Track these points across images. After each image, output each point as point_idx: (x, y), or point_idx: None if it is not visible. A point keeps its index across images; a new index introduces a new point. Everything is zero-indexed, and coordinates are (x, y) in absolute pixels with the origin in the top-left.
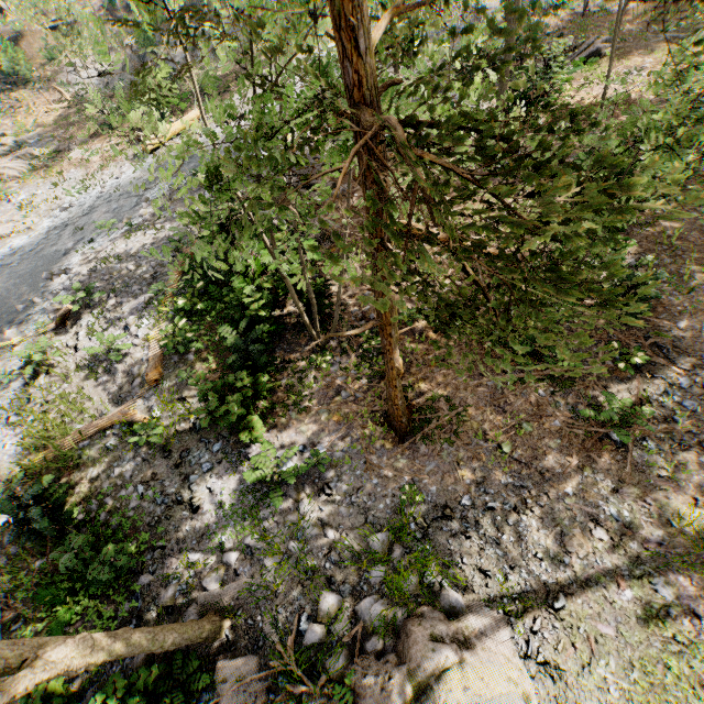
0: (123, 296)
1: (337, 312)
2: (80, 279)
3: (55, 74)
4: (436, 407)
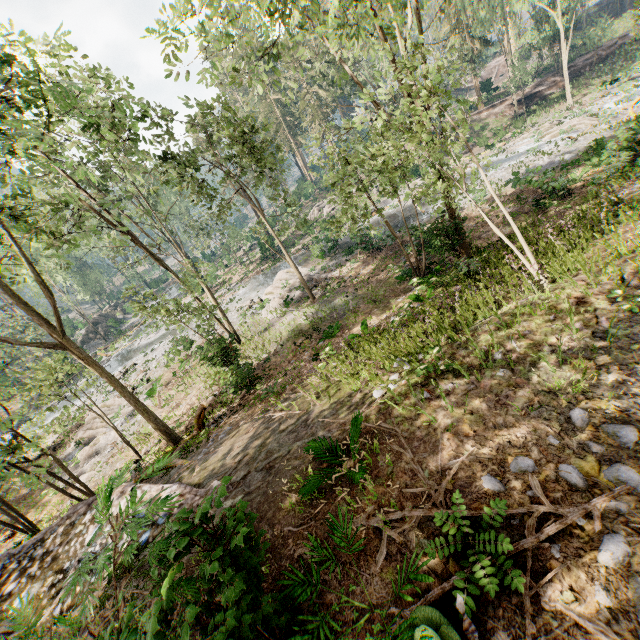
0: None
1: None
2: None
3: None
4: None
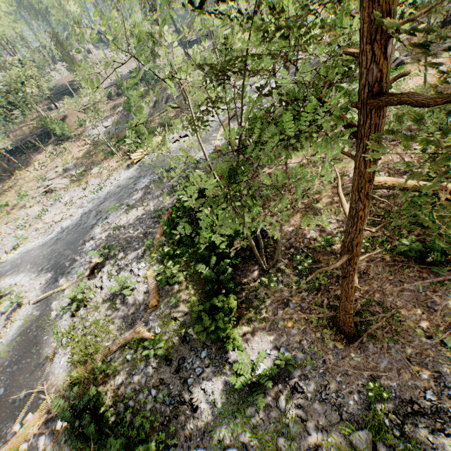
0: (128, 250)
1: (279, 246)
2: (101, 242)
3: (82, 132)
4: (370, 310)
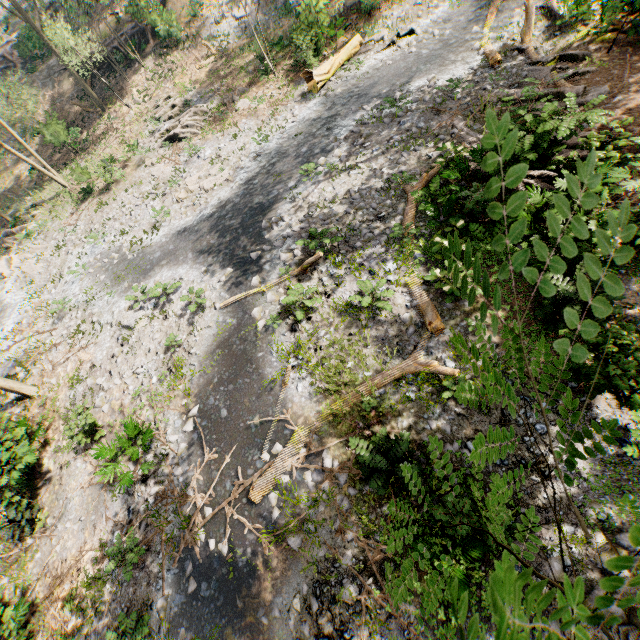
0: (354, 240)
1: None
2: (302, 226)
3: (199, 30)
4: None
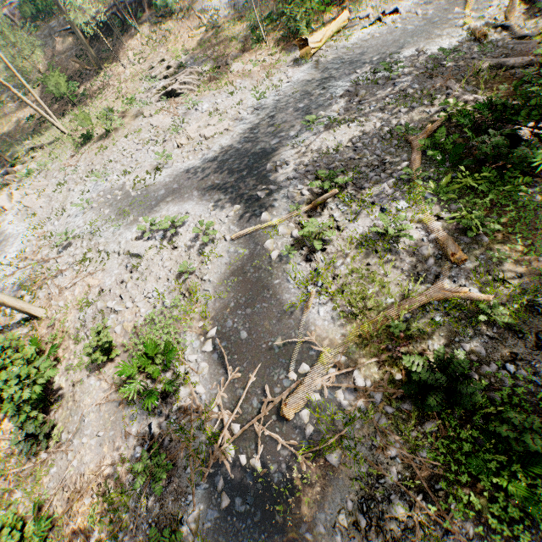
0: (362, 182)
1: None
2: (307, 169)
3: (191, 4)
4: None
